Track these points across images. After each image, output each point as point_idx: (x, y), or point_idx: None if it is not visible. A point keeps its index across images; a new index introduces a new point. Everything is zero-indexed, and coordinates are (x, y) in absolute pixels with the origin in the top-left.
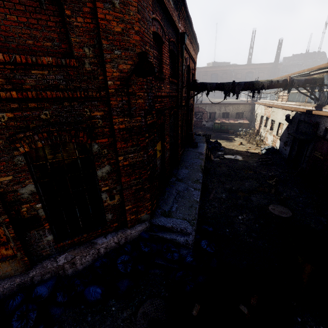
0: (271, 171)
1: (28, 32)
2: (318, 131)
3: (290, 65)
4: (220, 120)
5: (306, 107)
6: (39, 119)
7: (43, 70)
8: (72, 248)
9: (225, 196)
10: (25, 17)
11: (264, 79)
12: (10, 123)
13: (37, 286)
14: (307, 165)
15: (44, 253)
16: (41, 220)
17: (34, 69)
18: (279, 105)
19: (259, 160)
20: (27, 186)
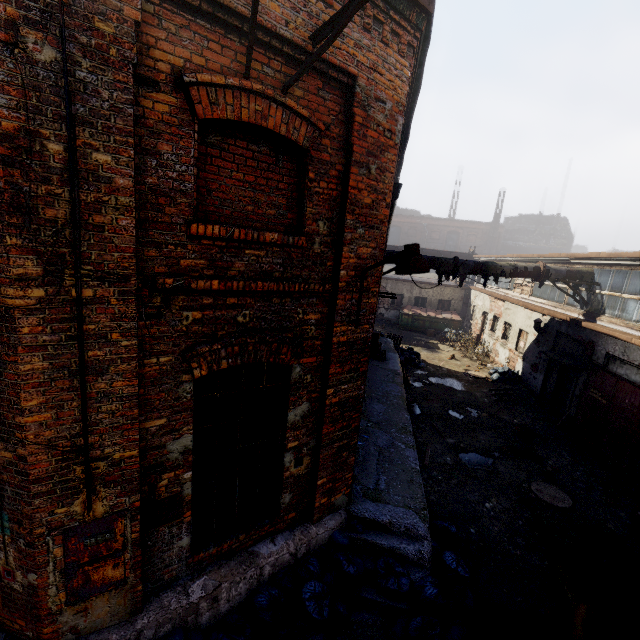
0: (517, 415)
1: (252, 195)
2: (593, 357)
3: (516, 230)
4: (411, 310)
5: (568, 312)
6: (234, 322)
7: (261, 250)
8: (214, 565)
9: (452, 460)
10: (254, 176)
11: (477, 247)
12: (193, 327)
13: None
14: (579, 410)
15: (166, 575)
16: (182, 505)
17: (249, 248)
18: (518, 299)
19: (490, 392)
20: (182, 437)
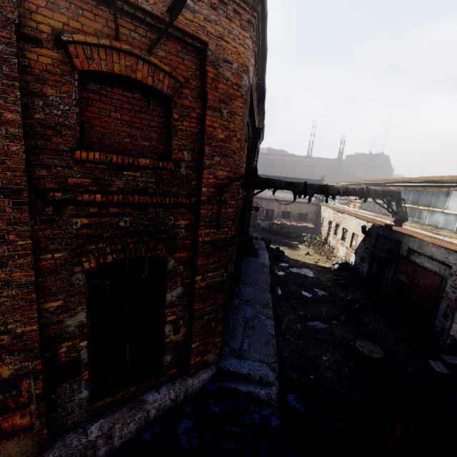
0: (350, 293)
1: (128, 130)
2: (400, 251)
3: (354, 164)
4: (279, 221)
5: (384, 220)
6: (117, 226)
7: (136, 172)
8: (109, 411)
9: (301, 327)
10: (130, 116)
11: (327, 176)
12: (82, 230)
13: None
14: (391, 289)
15: (69, 420)
16: (80, 366)
17: (126, 170)
18: (351, 212)
19: (332, 277)
20: (77, 314)
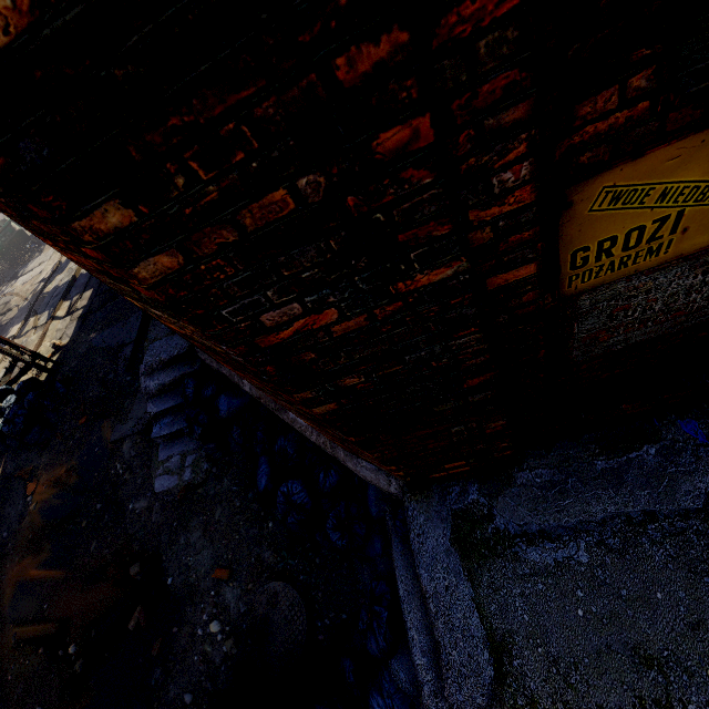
0: None
1: None
2: None
3: None
4: None
5: None
6: None
7: None
8: None
9: None
10: None
11: None
12: None
13: (225, 393)
14: None
15: None
16: None
17: None
18: None
19: None
20: None
